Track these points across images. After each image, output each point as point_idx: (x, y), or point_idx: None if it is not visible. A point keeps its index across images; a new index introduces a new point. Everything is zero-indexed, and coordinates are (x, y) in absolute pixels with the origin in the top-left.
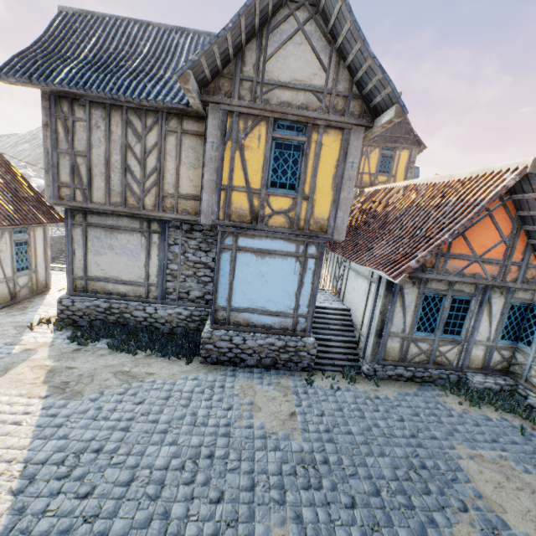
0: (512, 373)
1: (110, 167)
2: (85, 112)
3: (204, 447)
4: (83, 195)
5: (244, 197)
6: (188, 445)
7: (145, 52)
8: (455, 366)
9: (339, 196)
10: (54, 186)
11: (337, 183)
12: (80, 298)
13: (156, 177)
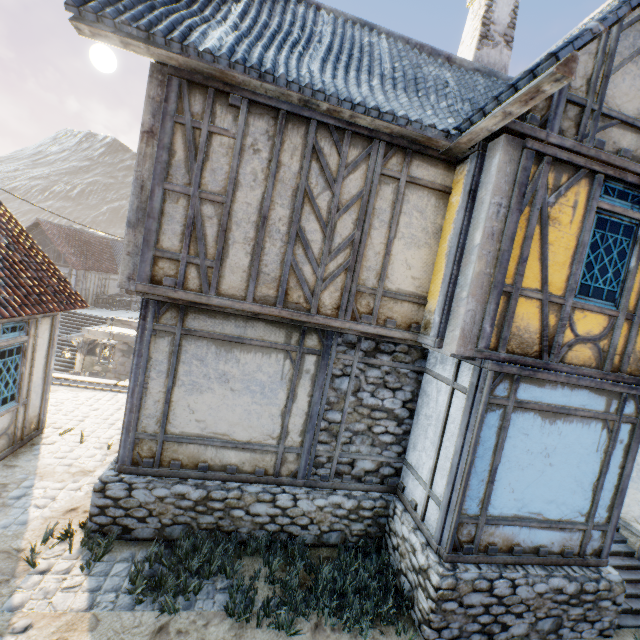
0: None
1: (266, 228)
2: (234, 119)
3: None
4: (202, 278)
5: (535, 308)
6: None
7: (326, 42)
8: None
9: None
10: (143, 255)
11: None
12: (146, 480)
13: (348, 255)
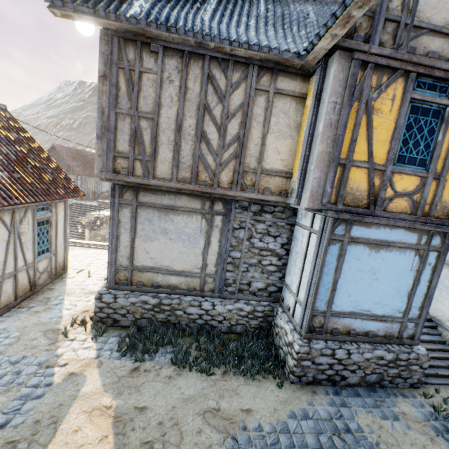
0: None
1: (181, 133)
2: (155, 61)
3: None
4: (144, 168)
5: (364, 174)
6: None
7: None
8: None
9: None
10: (107, 156)
11: None
12: (124, 293)
13: (236, 147)
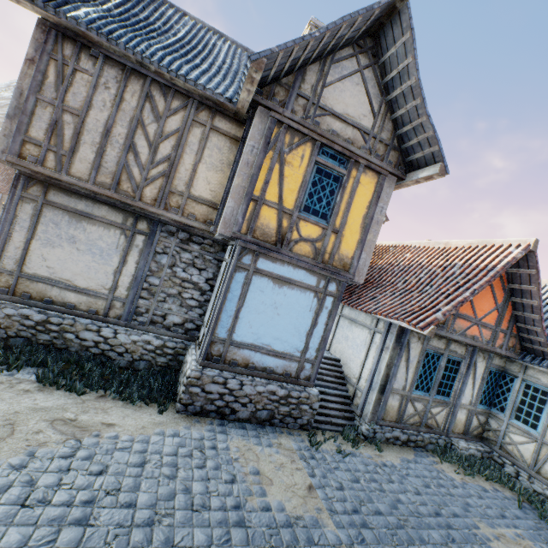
0: (485, 439)
1: (109, 138)
2: (94, 65)
3: (216, 547)
4: (57, 161)
5: (274, 214)
6: (190, 545)
7: (180, 36)
8: (442, 430)
9: (366, 237)
10: (15, 138)
11: (366, 224)
12: None
13: (166, 167)
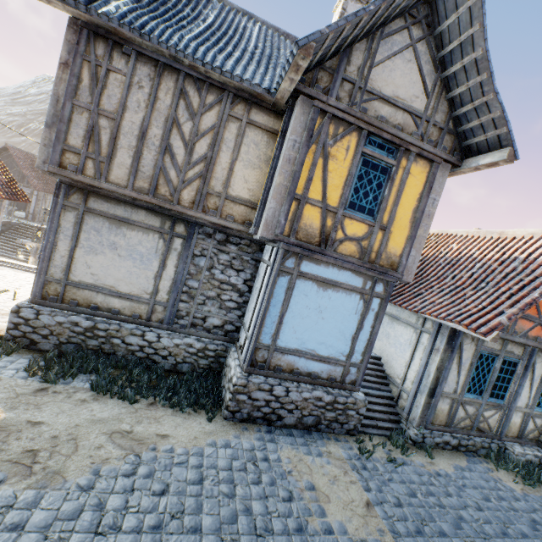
0: None
1: (145, 141)
2: (126, 63)
3: None
4: (96, 169)
5: (318, 213)
6: None
7: (209, 21)
8: (494, 433)
9: (416, 232)
10: (55, 147)
11: (416, 218)
12: (50, 310)
13: (203, 167)
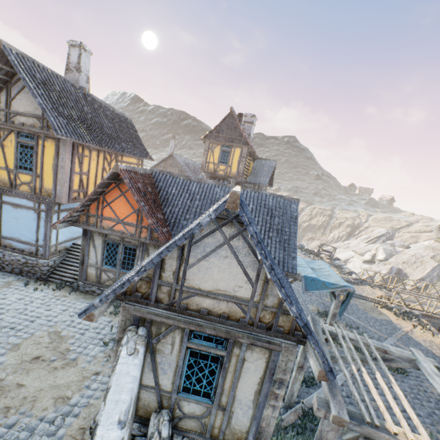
0: None
1: None
2: None
3: None
4: None
5: (6, 173)
6: None
7: None
8: None
9: (56, 177)
10: None
11: (54, 169)
12: None
13: None
